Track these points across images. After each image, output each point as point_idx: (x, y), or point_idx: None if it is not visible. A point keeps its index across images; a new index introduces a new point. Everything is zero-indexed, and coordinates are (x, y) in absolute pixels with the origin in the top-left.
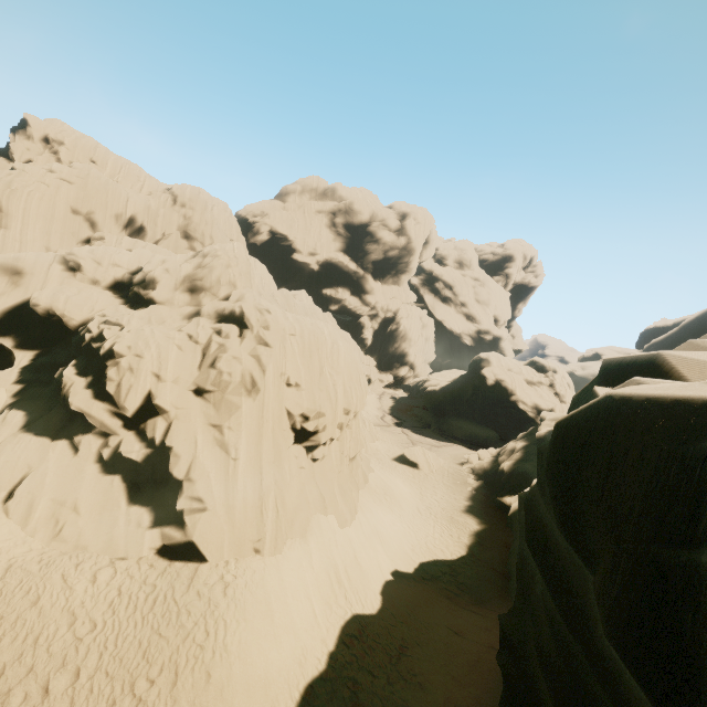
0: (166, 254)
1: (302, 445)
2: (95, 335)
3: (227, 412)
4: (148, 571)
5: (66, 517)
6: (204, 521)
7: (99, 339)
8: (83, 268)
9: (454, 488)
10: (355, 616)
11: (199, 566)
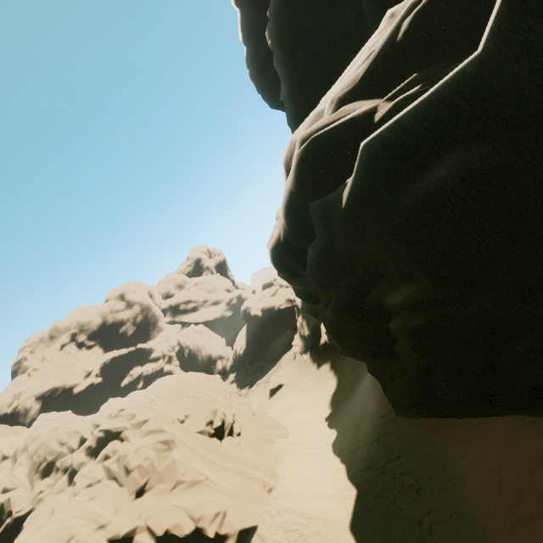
0: None
1: (225, 437)
2: None
3: (171, 473)
4: None
5: None
6: (233, 516)
7: None
8: None
9: (305, 369)
10: (333, 445)
11: (257, 533)
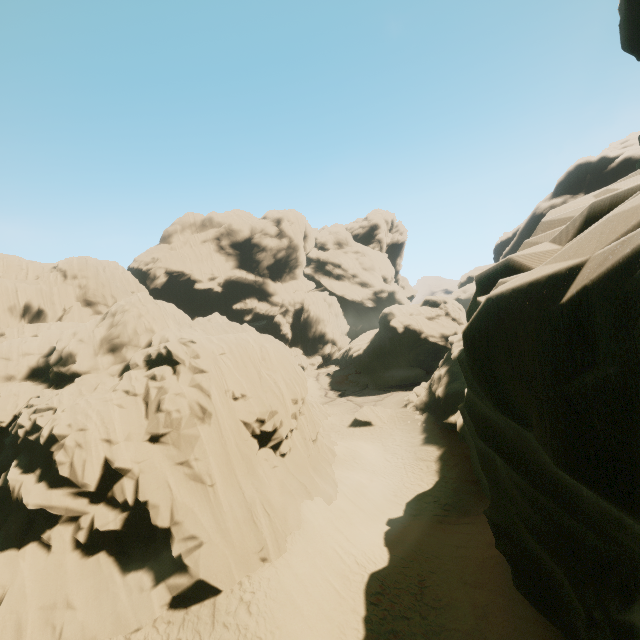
0: (73, 327)
1: (267, 447)
2: (29, 428)
3: (188, 446)
4: (167, 629)
5: (62, 618)
6: (205, 555)
7: (35, 430)
8: None
9: (407, 429)
10: (371, 576)
11: (215, 599)
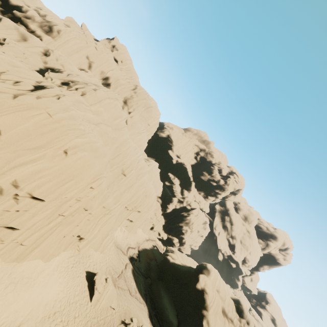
0: None
1: None
2: None
3: None
4: None
5: None
6: None
7: None
8: (49, 56)
9: None
10: None
11: None
